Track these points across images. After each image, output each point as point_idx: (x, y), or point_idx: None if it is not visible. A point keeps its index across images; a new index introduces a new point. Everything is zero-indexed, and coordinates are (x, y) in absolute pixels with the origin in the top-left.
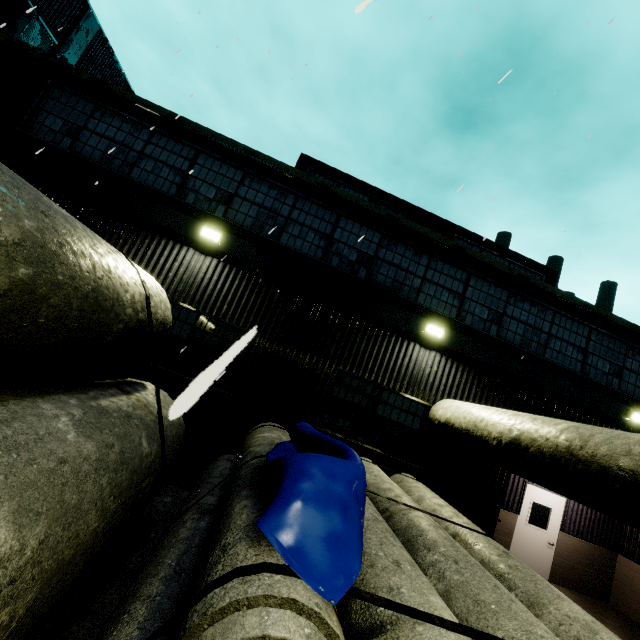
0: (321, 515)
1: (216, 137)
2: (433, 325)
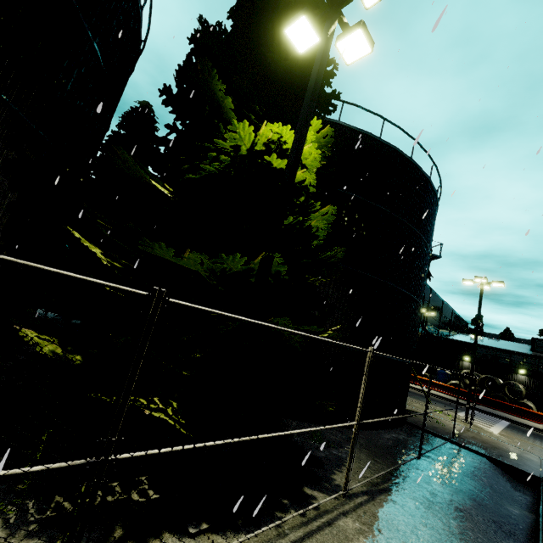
0: None
1: (514, 352)
2: None
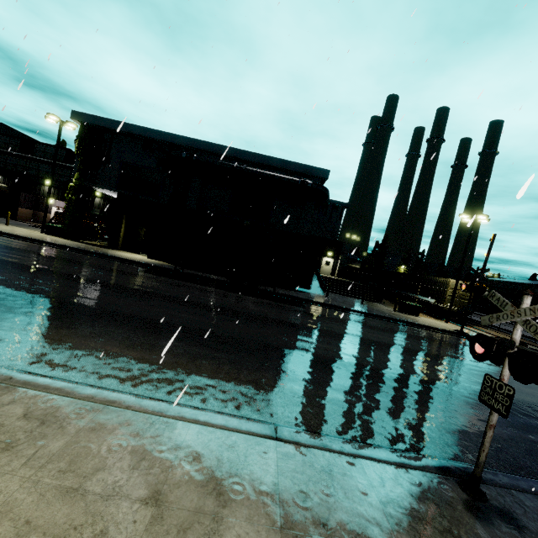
0: None
1: None
2: None
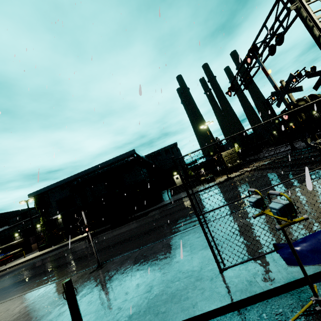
0: None
1: None
2: (16, 234)
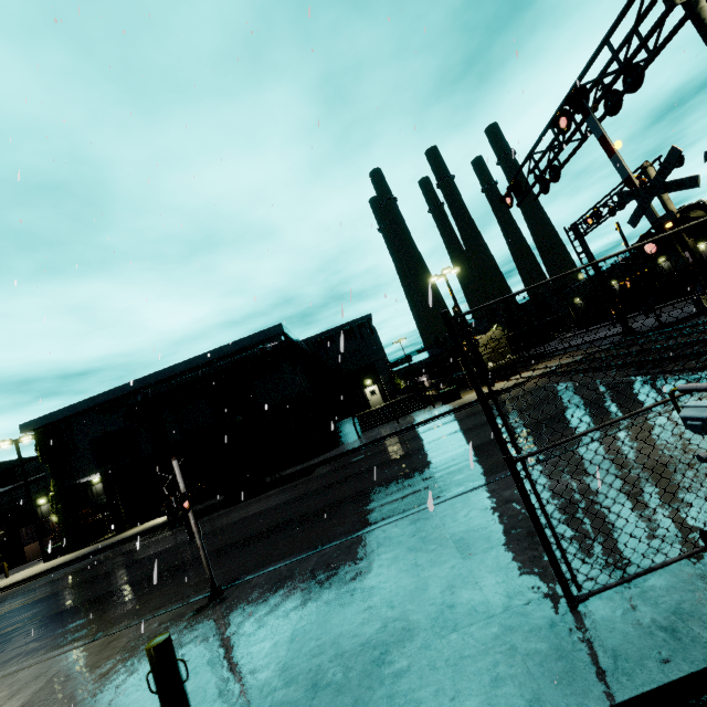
0: None
1: None
2: None
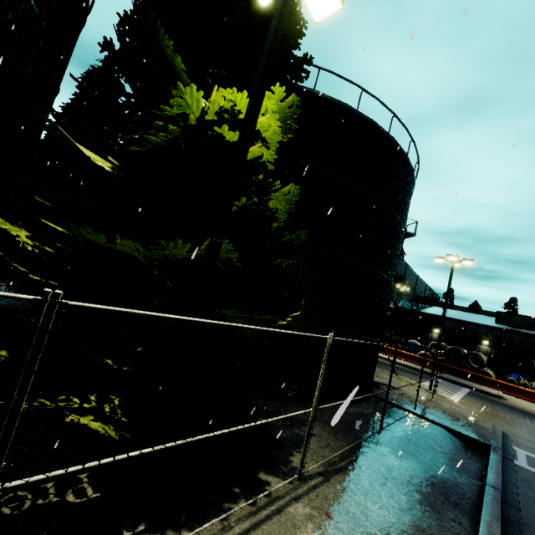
0: (514, 376)
1: (479, 324)
2: None
